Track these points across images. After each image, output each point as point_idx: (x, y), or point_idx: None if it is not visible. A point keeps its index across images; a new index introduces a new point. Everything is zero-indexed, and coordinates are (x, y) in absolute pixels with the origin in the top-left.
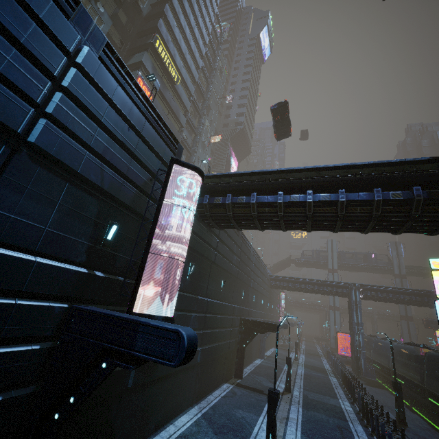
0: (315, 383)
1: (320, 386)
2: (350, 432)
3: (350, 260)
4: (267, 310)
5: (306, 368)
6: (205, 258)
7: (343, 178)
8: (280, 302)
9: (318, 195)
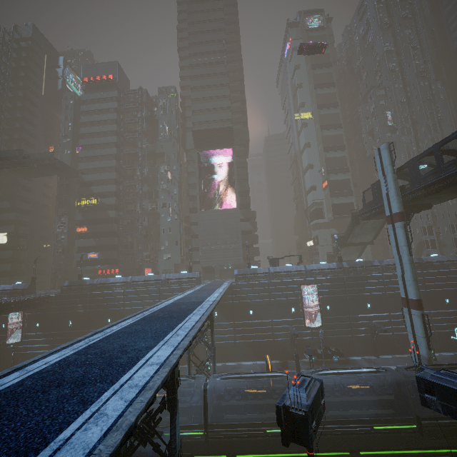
0: None
1: None
2: None
3: (427, 176)
4: None
5: None
6: (48, 317)
7: None
8: (301, 300)
9: None
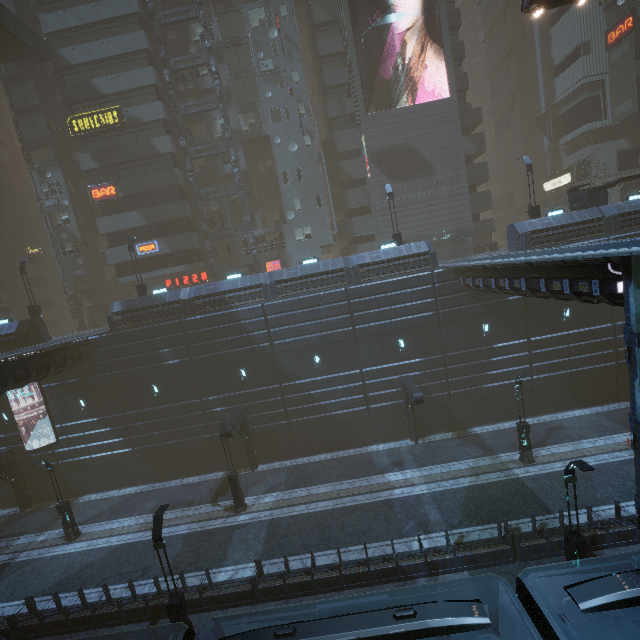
0: (338, 523)
1: (321, 531)
2: (135, 580)
3: None
4: (476, 342)
5: (470, 489)
6: (100, 386)
7: None
8: None
9: None
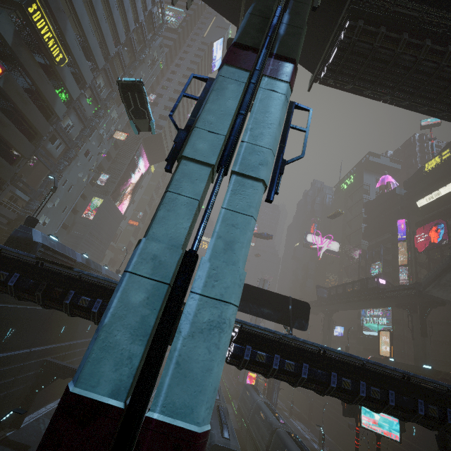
0: None
1: None
2: None
3: None
4: None
5: None
6: None
7: (106, 287)
8: None
9: (79, 297)
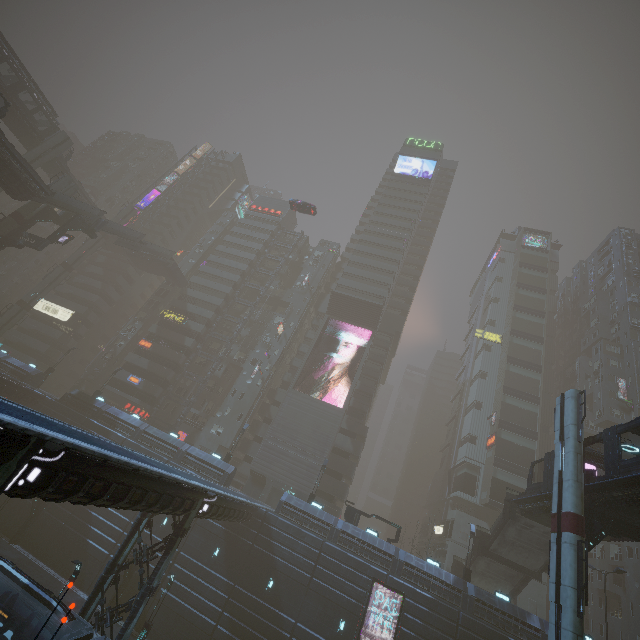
0: None
1: None
2: None
3: (632, 463)
4: (205, 558)
5: None
6: None
7: None
8: (364, 613)
9: None
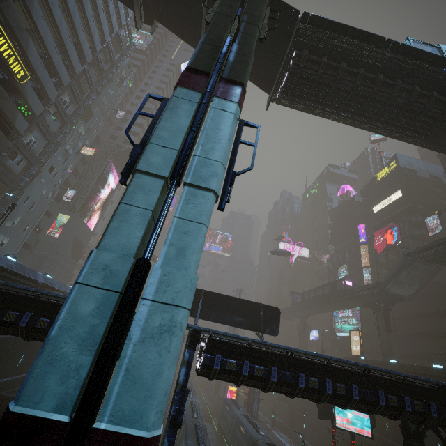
0: None
1: None
2: None
3: None
4: None
5: None
6: None
7: None
8: None
9: (37, 319)
